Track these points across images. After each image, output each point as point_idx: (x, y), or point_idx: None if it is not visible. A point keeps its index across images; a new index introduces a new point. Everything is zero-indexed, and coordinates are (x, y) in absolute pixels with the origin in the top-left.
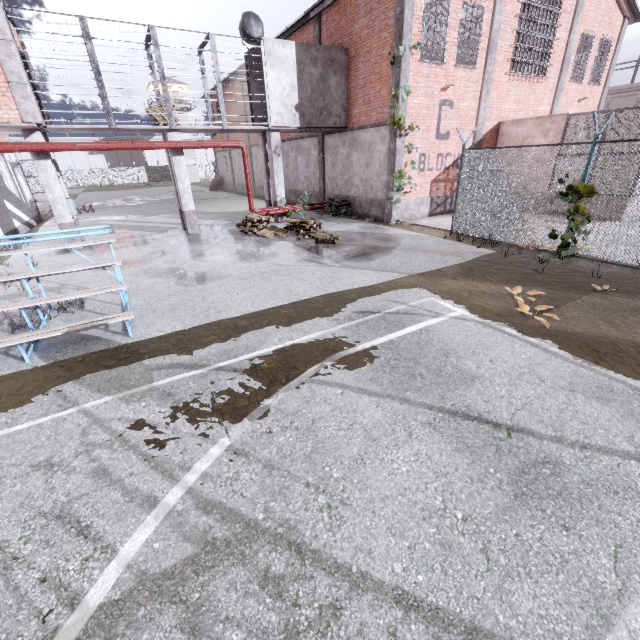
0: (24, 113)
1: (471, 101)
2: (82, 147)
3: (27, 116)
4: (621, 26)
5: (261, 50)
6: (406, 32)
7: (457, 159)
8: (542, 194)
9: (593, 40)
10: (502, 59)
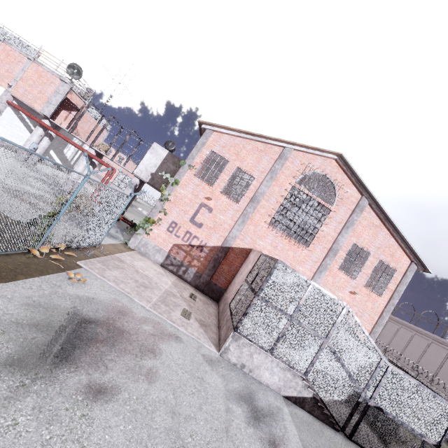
0: (43, 110)
1: (229, 219)
2: (50, 129)
3: (43, 111)
4: (408, 265)
5: (151, 145)
6: (190, 158)
7: (203, 246)
8: (227, 304)
9: (370, 255)
10: (264, 212)
